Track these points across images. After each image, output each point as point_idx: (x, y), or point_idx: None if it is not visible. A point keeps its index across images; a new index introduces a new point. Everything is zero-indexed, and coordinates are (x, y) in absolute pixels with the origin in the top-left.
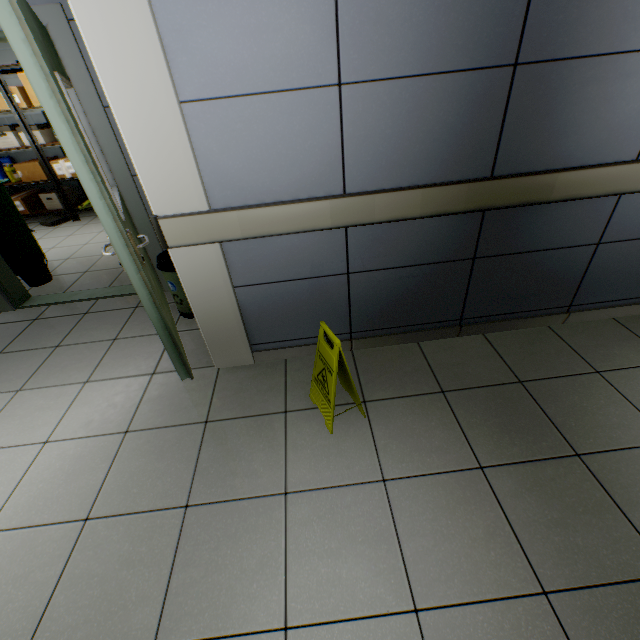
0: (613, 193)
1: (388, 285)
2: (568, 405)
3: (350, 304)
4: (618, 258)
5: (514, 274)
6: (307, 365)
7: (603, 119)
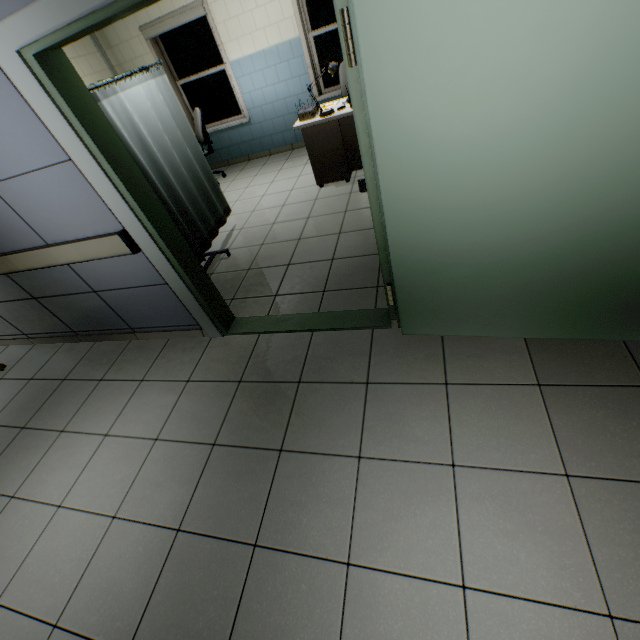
0: (52, 265)
1: (11, 310)
2: (60, 399)
3: (6, 319)
4: (122, 300)
5: (70, 307)
6: (11, 351)
7: (0, 225)
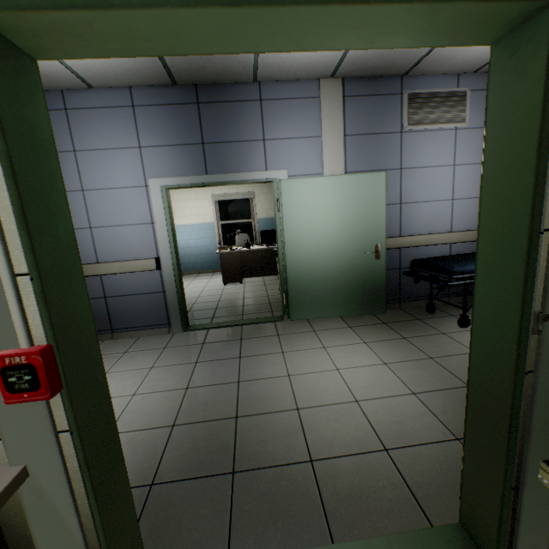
0: (91, 275)
1: None
2: None
3: None
4: (122, 304)
5: None
6: None
7: None
